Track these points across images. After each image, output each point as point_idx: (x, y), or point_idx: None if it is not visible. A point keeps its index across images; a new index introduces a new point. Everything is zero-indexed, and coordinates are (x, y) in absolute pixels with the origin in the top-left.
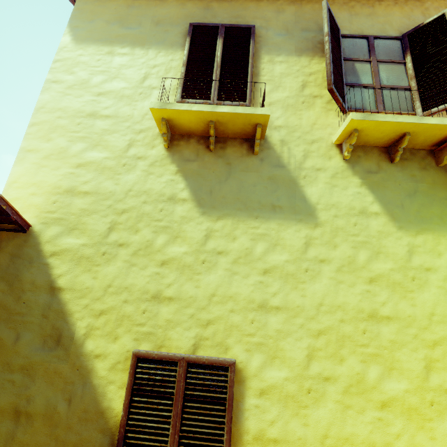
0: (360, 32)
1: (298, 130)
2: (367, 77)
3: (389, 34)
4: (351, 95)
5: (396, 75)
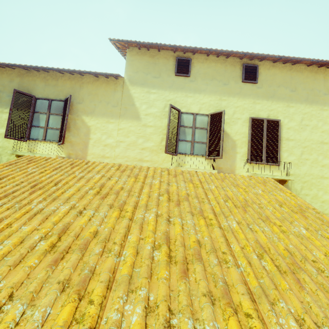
0: (47, 96)
1: (7, 149)
2: (43, 122)
3: (60, 98)
4: (34, 132)
5: (56, 121)
